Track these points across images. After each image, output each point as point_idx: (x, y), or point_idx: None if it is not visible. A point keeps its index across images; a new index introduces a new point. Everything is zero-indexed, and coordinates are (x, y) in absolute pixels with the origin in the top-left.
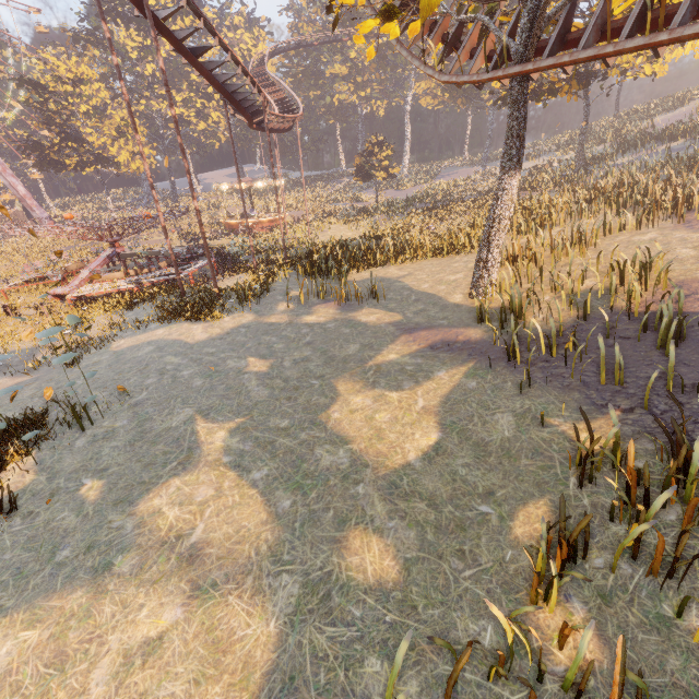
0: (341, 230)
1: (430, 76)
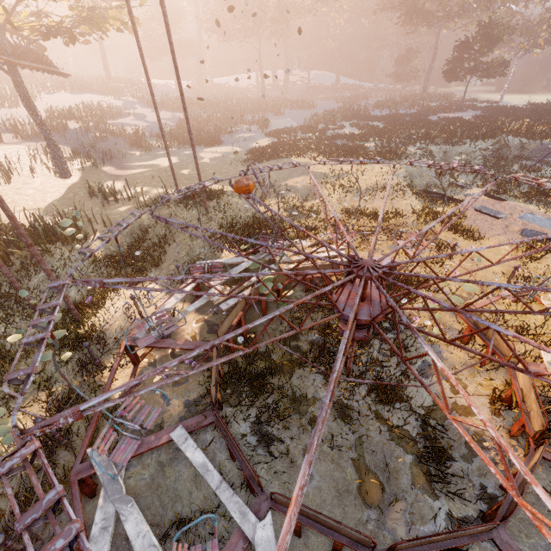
0: None
1: None
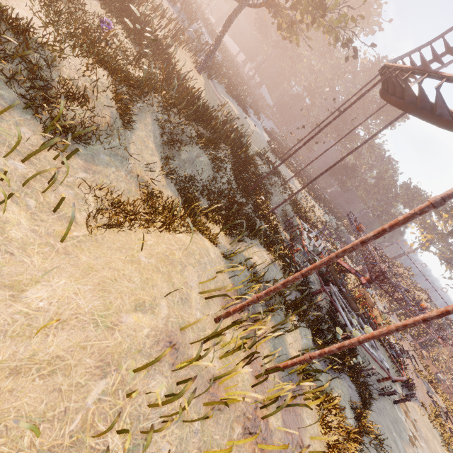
0: (78, 340)
1: (269, 2)
